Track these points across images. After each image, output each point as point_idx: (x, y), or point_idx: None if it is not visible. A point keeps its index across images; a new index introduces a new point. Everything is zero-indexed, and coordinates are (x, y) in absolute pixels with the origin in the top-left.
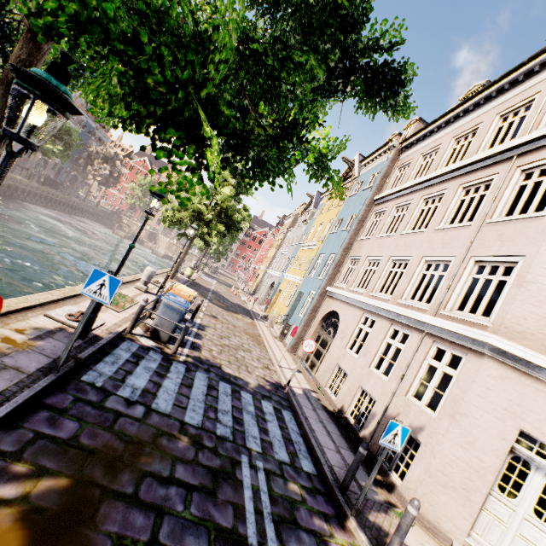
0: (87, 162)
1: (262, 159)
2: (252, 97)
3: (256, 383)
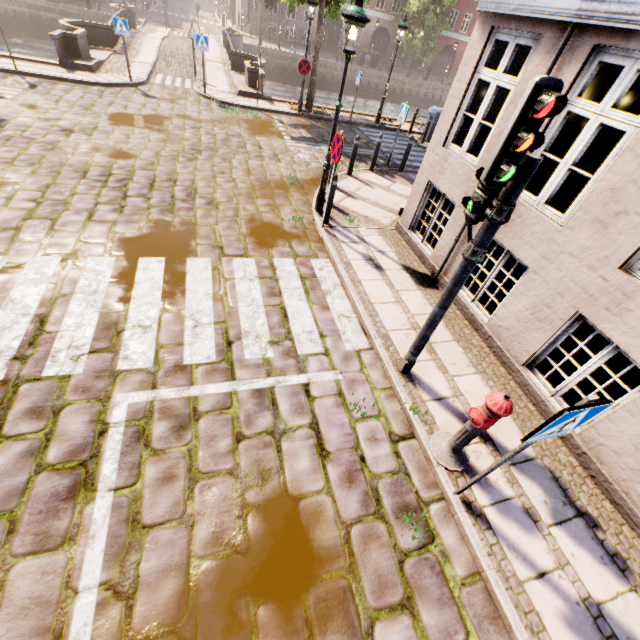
0: None
1: None
2: None
3: None
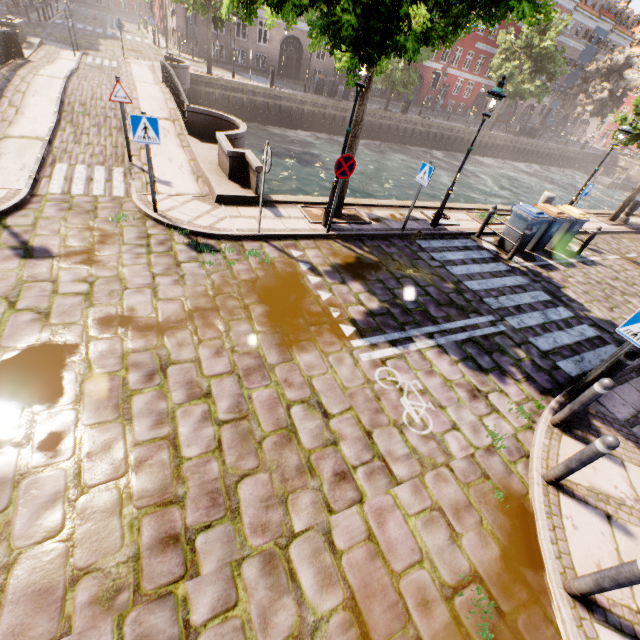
0: (579, 90)
1: (398, 45)
2: (411, 5)
3: (604, 318)
